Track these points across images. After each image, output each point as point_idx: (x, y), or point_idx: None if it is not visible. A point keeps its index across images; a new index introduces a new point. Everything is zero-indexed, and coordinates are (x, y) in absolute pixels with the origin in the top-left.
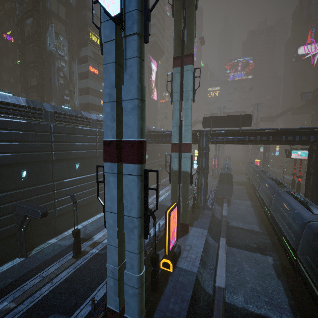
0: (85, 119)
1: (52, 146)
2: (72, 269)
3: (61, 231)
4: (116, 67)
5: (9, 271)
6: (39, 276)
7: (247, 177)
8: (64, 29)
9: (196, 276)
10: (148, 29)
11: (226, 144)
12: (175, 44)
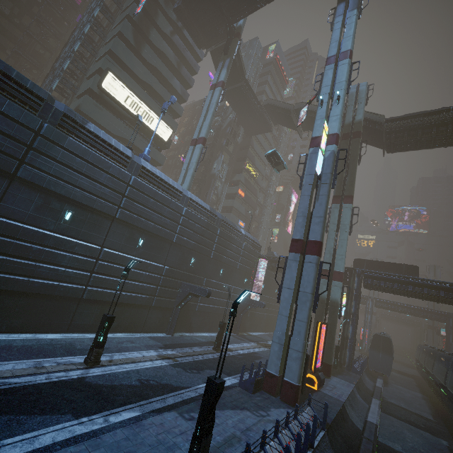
0: (237, 231)
1: (214, 246)
2: (216, 355)
3: (192, 330)
4: (310, 198)
5: (164, 338)
6: (189, 348)
7: (418, 365)
8: (228, 159)
9: (343, 403)
10: (335, 182)
11: (383, 308)
12: (336, 186)
